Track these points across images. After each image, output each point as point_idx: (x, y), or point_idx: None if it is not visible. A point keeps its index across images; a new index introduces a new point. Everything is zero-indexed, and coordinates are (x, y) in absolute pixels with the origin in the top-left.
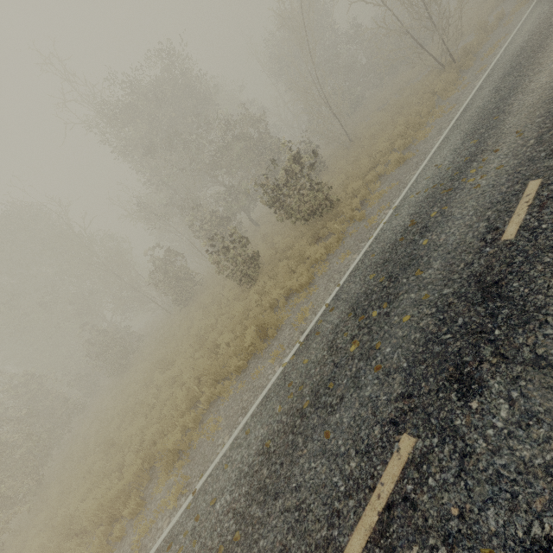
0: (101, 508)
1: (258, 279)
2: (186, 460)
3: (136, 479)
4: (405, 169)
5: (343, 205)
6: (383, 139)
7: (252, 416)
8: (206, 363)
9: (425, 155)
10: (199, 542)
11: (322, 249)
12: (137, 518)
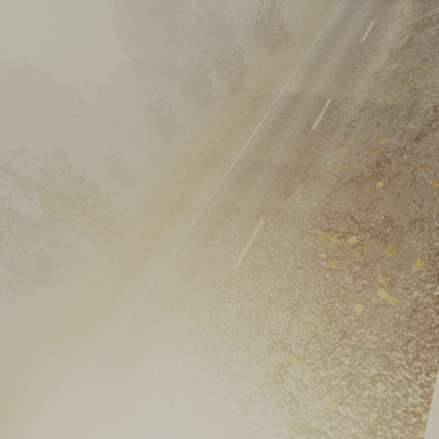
0: (204, 157)
1: (247, 83)
2: (253, 118)
3: (223, 139)
4: (331, 10)
5: (295, 36)
6: (309, 9)
7: (290, 83)
8: (232, 113)
9: (342, 0)
10: (290, 98)
11: (294, 46)
12: (235, 141)
